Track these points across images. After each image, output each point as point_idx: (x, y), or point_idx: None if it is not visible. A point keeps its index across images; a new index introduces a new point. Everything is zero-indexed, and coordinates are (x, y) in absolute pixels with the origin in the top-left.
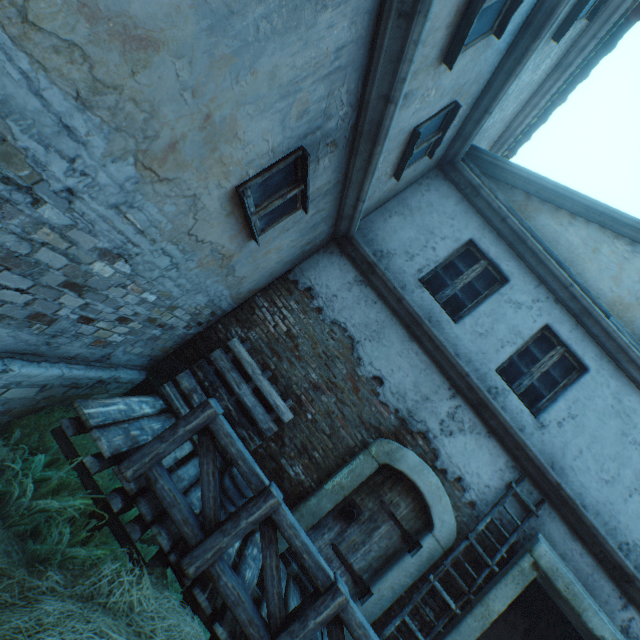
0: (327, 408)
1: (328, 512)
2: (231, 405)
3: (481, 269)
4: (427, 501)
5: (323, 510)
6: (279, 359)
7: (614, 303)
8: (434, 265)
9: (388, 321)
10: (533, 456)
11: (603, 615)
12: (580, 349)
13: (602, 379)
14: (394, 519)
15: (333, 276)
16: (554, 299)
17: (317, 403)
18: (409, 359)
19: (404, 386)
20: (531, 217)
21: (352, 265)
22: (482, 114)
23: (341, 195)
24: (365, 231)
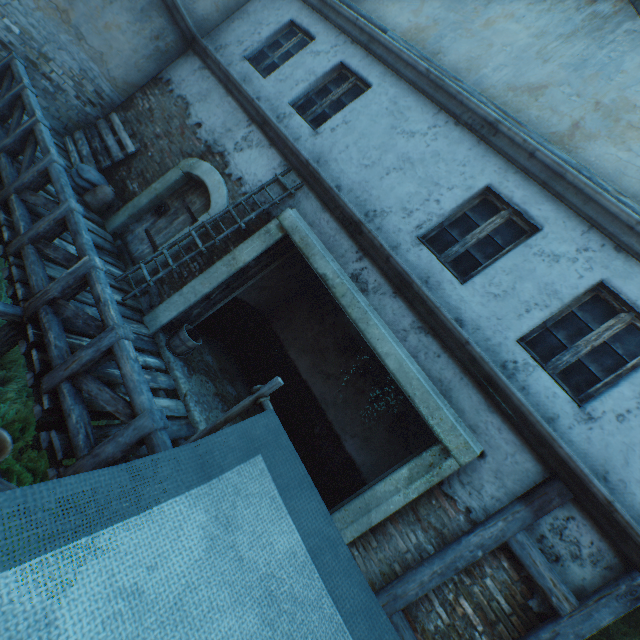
0: (162, 148)
1: (149, 212)
2: (99, 146)
3: (298, 41)
4: (209, 192)
5: (141, 204)
6: (141, 125)
7: (410, 30)
8: (258, 45)
9: (215, 88)
10: (292, 146)
11: (336, 265)
12: (367, 72)
13: (382, 90)
14: (189, 211)
15: (186, 70)
16: (351, 42)
17: (157, 146)
18: (224, 108)
19: (216, 126)
20: None
21: (199, 60)
22: None
23: None
24: (213, 37)
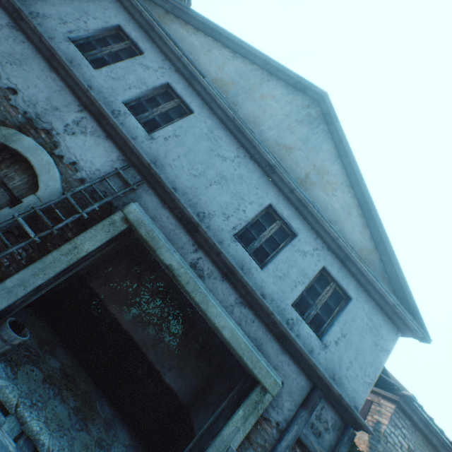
0: None
1: None
2: None
3: (126, 46)
4: (36, 172)
5: None
6: None
7: (217, 80)
8: (85, 33)
9: (33, 56)
10: (133, 147)
11: (178, 255)
12: (189, 100)
13: (202, 119)
14: (5, 187)
15: None
16: (175, 70)
17: None
18: (47, 82)
19: (37, 98)
20: (167, 24)
21: (8, 15)
22: None
23: None
24: None
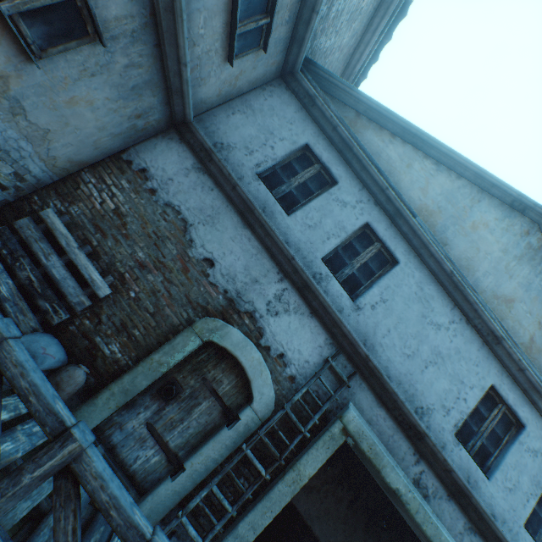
0: (153, 287)
1: (146, 391)
2: (34, 276)
3: (315, 172)
4: (248, 376)
5: (138, 388)
6: (103, 236)
7: (421, 209)
8: (272, 162)
9: (224, 208)
10: (347, 332)
11: (400, 471)
12: (393, 245)
13: (409, 270)
14: (216, 395)
15: (171, 161)
16: (374, 202)
17: (142, 282)
18: (242, 244)
19: (235, 269)
20: (359, 132)
21: (191, 153)
22: (311, 13)
23: (161, 53)
24: (207, 123)
